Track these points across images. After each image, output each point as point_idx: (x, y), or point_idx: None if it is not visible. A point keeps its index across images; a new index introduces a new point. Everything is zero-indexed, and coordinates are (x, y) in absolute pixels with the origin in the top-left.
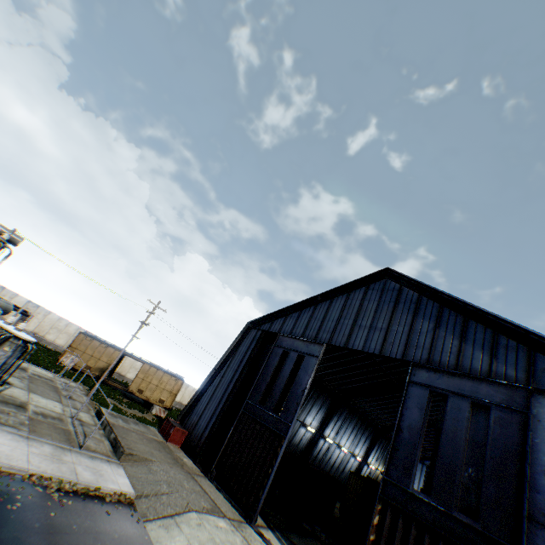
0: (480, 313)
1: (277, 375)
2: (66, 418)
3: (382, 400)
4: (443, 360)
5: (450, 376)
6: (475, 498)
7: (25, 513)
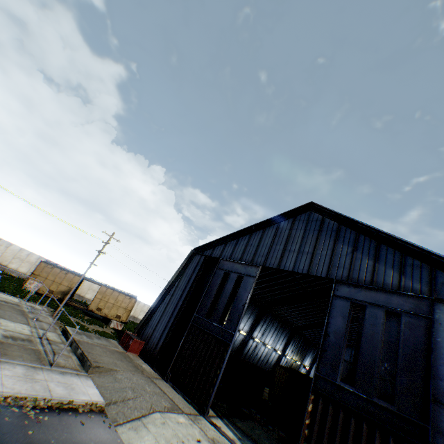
0: (390, 239)
1: (219, 292)
2: (35, 339)
3: (298, 307)
4: (360, 277)
5: (367, 290)
6: (390, 387)
7: (3, 435)
